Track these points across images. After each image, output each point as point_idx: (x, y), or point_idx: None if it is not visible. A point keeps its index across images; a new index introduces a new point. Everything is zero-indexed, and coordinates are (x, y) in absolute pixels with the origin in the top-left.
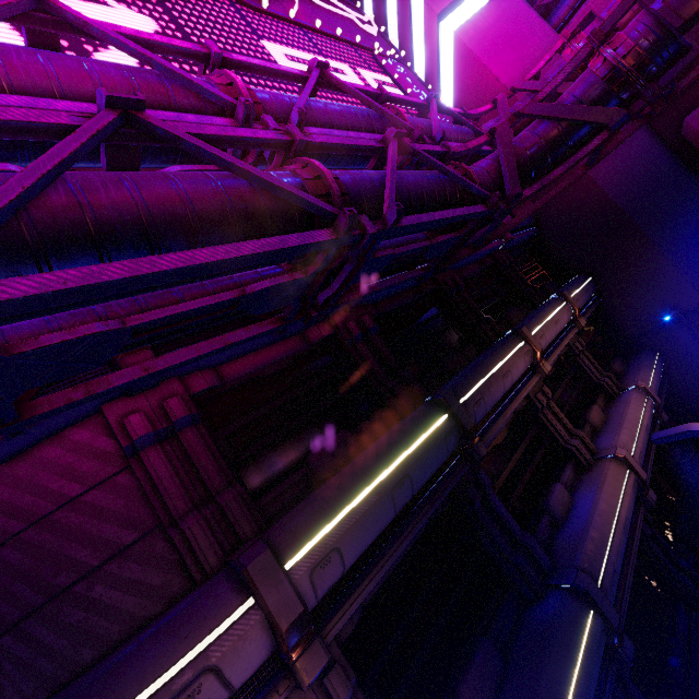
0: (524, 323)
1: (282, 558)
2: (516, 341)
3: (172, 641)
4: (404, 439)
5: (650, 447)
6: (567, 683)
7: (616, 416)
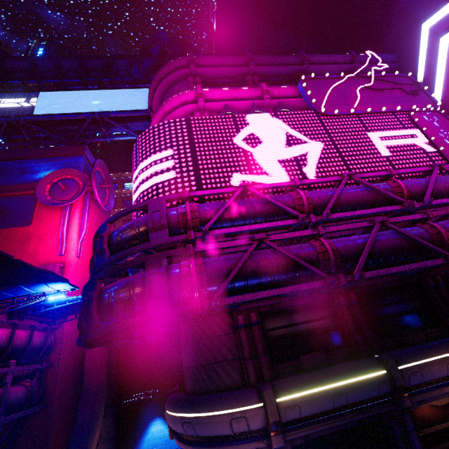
0: None
1: (276, 395)
2: None
3: (236, 400)
4: (350, 373)
5: None
6: None
7: None
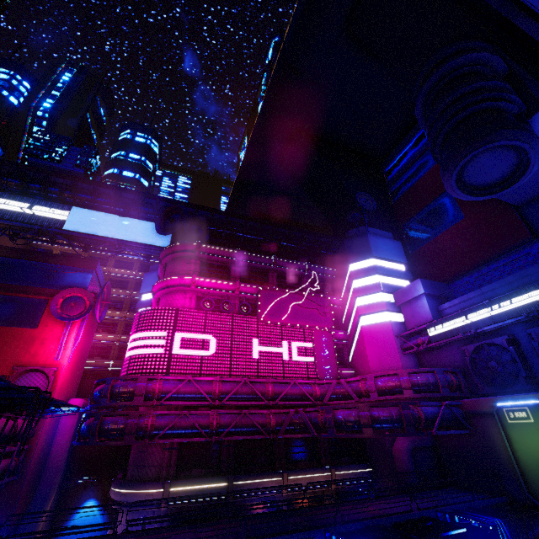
0: (293, 471)
1: (171, 487)
2: (278, 476)
3: (152, 486)
4: (210, 482)
5: None
6: None
7: None
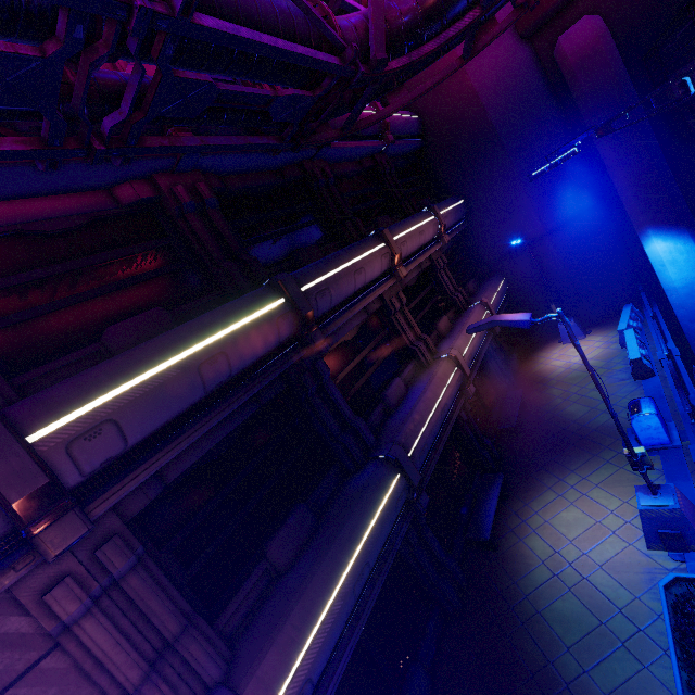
0: (389, 228)
1: (23, 430)
2: (376, 242)
3: None
4: (226, 317)
5: (481, 352)
6: (364, 529)
7: (459, 325)
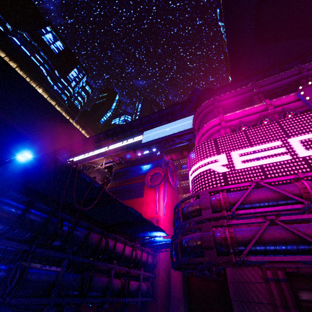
0: None
1: None
2: None
3: None
4: None
5: None
6: None
7: None
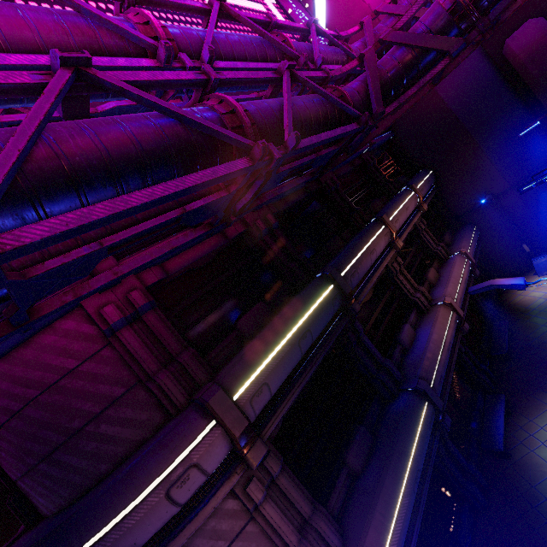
0: (384, 211)
1: (230, 393)
2: (378, 226)
3: (165, 452)
4: (304, 305)
5: (467, 294)
6: (411, 445)
7: (445, 274)
